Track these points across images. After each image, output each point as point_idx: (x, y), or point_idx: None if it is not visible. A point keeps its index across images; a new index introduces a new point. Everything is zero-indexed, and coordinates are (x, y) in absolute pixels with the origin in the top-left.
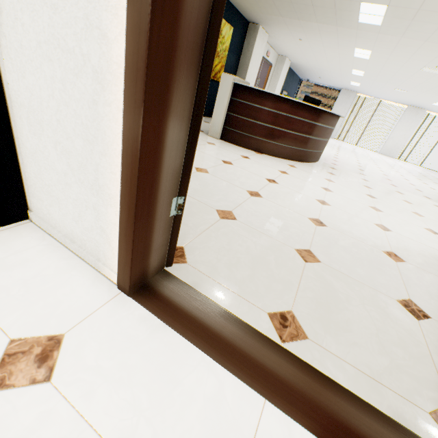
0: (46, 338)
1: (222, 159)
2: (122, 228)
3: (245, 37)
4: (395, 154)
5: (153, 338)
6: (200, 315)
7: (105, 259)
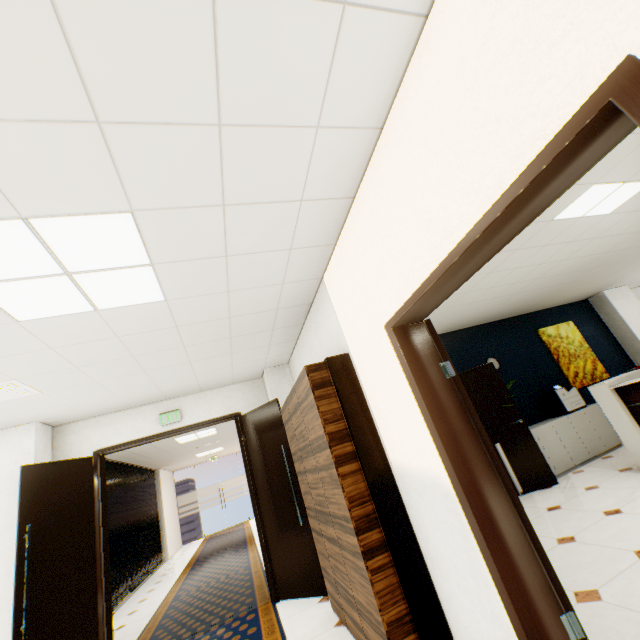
0: None
1: None
2: None
3: (595, 313)
4: None
5: None
6: None
7: None
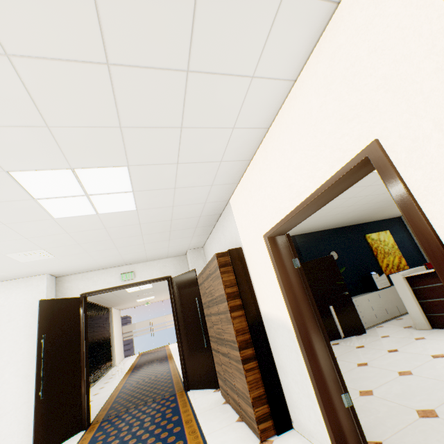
0: None
1: (431, 353)
2: (322, 414)
3: (405, 226)
4: None
5: None
6: None
7: (327, 443)
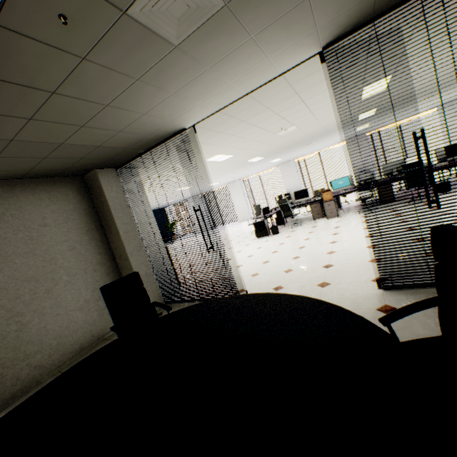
0: None
1: None
2: None
3: None
4: (248, 216)
5: None
6: None
7: None
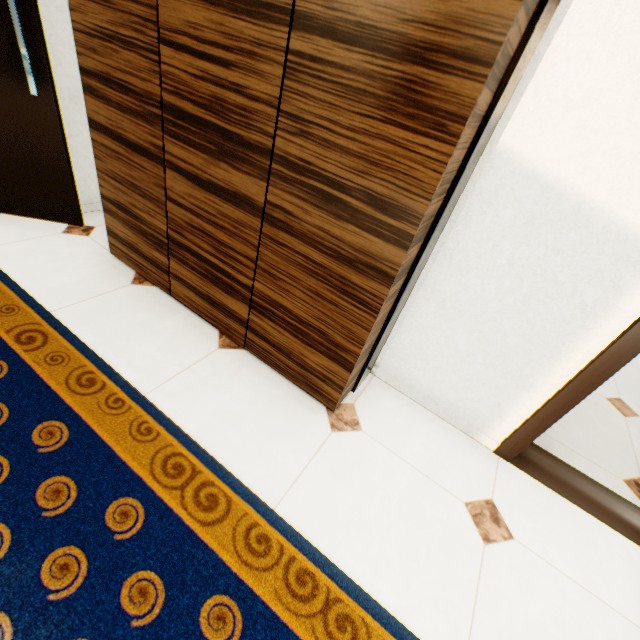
0: (483, 502)
1: None
2: (542, 414)
3: None
4: None
5: (552, 504)
6: (572, 481)
7: (480, 426)
